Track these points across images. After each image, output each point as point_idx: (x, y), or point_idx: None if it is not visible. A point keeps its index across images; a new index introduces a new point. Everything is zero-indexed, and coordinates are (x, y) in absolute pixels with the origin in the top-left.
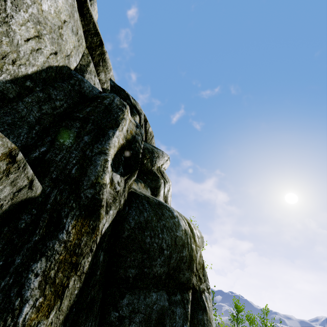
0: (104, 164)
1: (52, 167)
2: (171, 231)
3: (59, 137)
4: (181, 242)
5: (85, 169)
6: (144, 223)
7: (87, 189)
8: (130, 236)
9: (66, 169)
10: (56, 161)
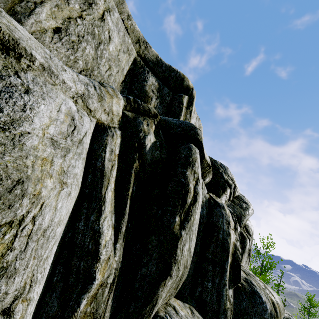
0: (226, 293)
1: (207, 306)
2: (260, 314)
3: (204, 279)
4: None
5: (219, 303)
6: (243, 310)
7: (222, 315)
8: (235, 318)
9: (213, 307)
10: (208, 301)
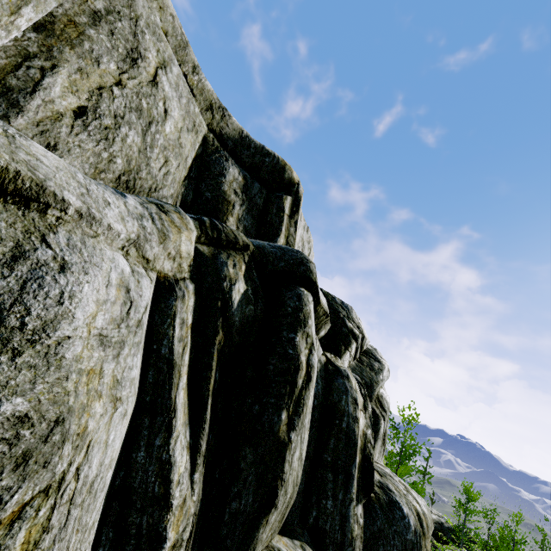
0: (353, 513)
1: (327, 538)
2: (401, 536)
3: (321, 496)
4: (410, 546)
5: (344, 530)
6: (377, 533)
7: (348, 548)
8: (366, 546)
9: (335, 539)
10: (327, 530)
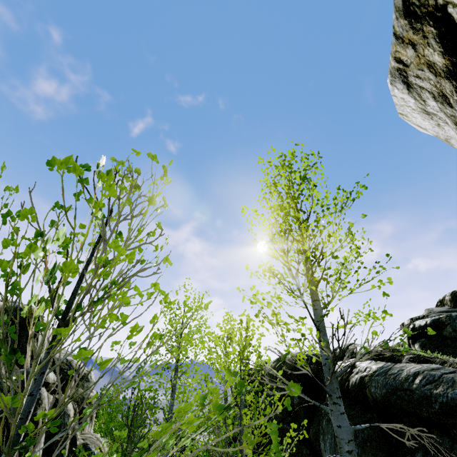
0: None
1: None
2: None
3: None
4: None
5: None
6: None
7: None
8: None
9: None
10: None
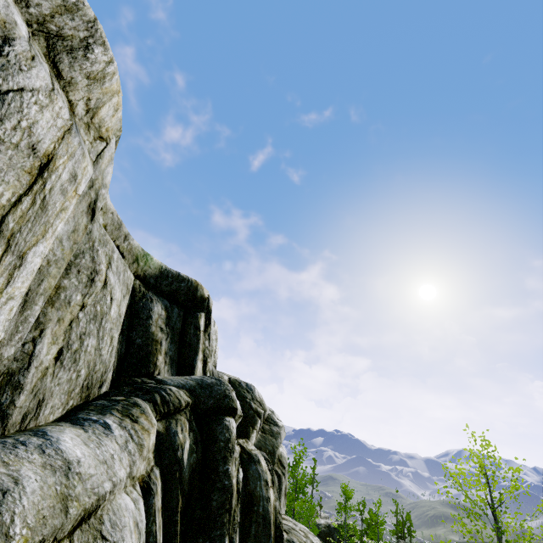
0: None
1: None
2: None
3: None
4: None
5: None
6: None
7: None
8: None
9: None
10: None
